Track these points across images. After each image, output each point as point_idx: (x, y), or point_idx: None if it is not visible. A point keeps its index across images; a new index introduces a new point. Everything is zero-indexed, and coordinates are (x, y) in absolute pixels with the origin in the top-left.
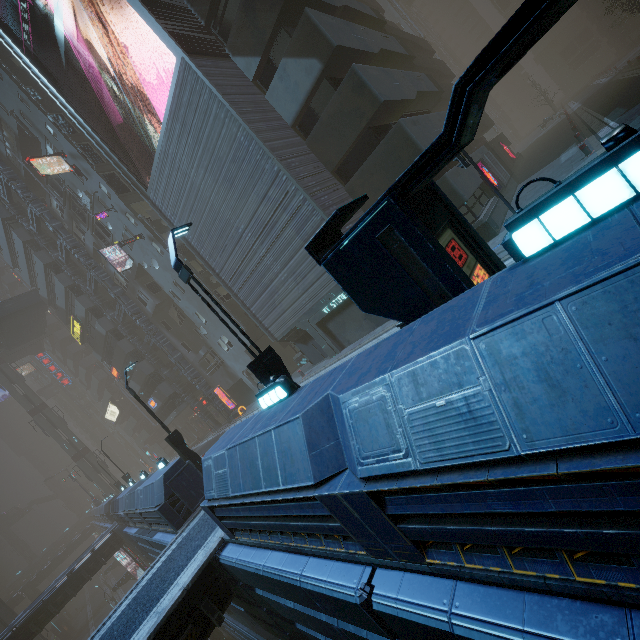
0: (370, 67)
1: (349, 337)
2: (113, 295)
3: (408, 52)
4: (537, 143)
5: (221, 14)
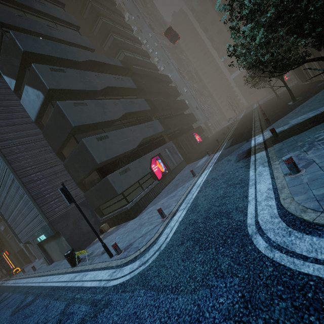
0: (80, 101)
1: (55, 257)
2: None
3: (138, 86)
4: (220, 131)
5: None
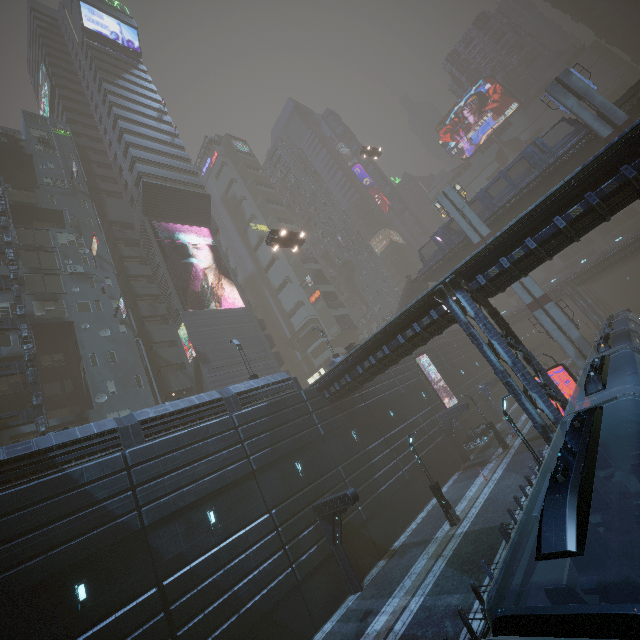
0: None
1: None
2: (24, 311)
3: None
4: None
5: None
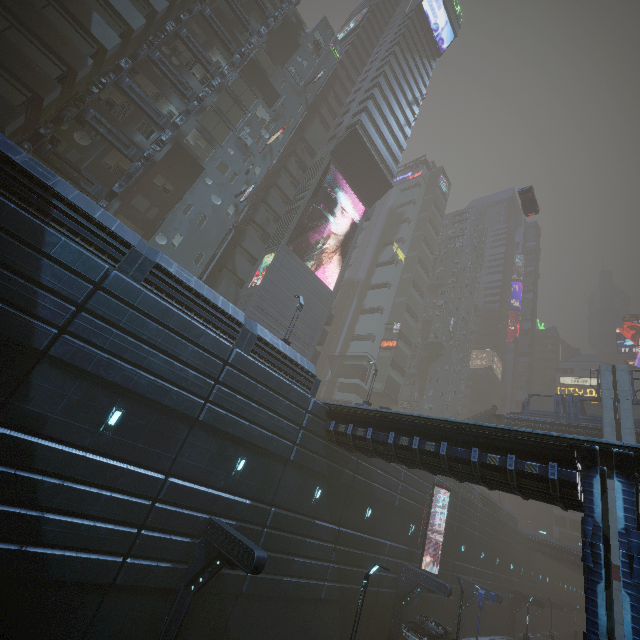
0: None
1: None
2: (181, 124)
3: None
4: None
5: None
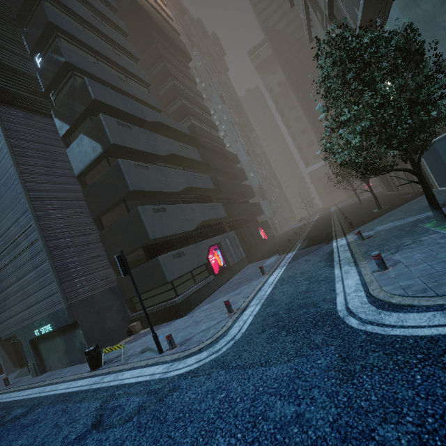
0: (142, 164)
1: (51, 363)
2: None
3: (204, 159)
4: (289, 231)
5: (58, 91)
